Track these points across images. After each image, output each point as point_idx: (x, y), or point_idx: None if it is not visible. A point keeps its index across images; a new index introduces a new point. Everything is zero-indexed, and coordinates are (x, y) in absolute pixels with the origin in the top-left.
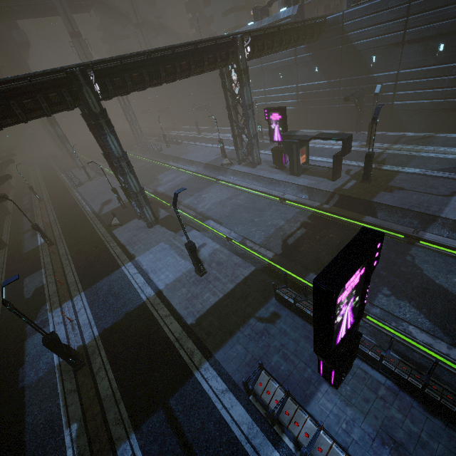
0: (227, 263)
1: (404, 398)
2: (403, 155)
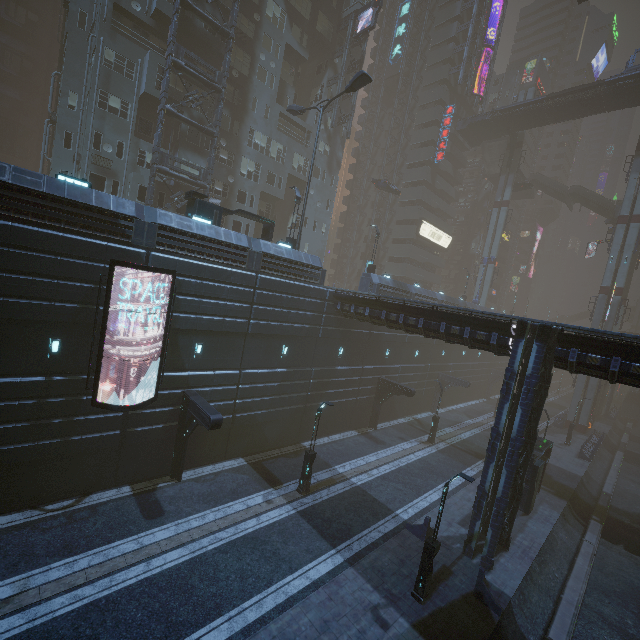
0: None
1: None
2: (463, 442)
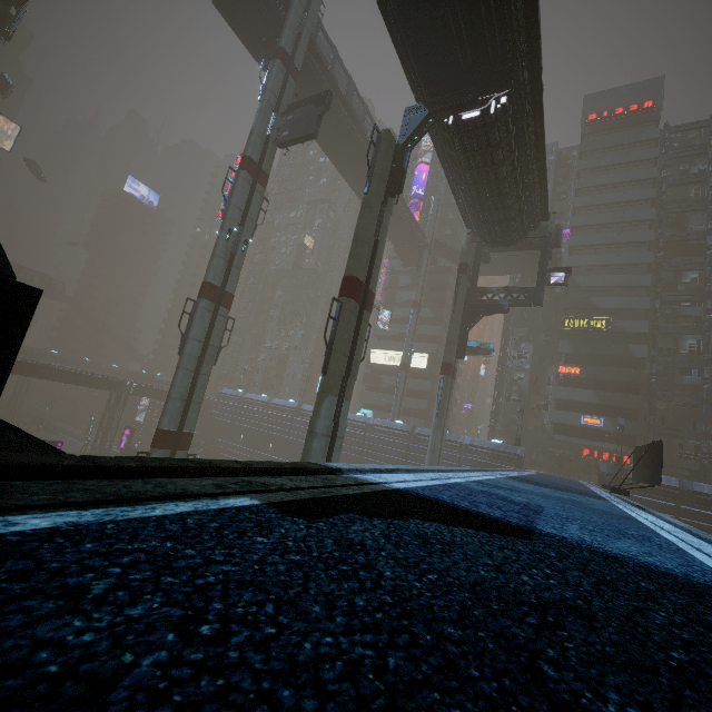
0: None
1: None
2: None
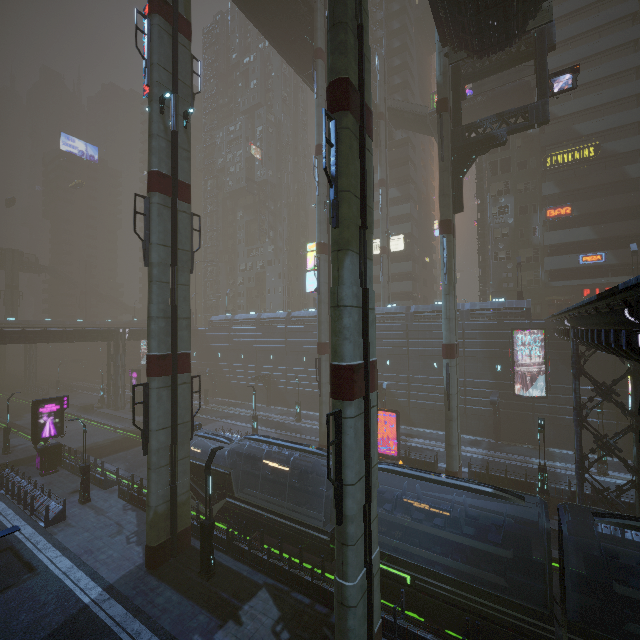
0: (32, 450)
1: (71, 475)
2: (214, 410)
